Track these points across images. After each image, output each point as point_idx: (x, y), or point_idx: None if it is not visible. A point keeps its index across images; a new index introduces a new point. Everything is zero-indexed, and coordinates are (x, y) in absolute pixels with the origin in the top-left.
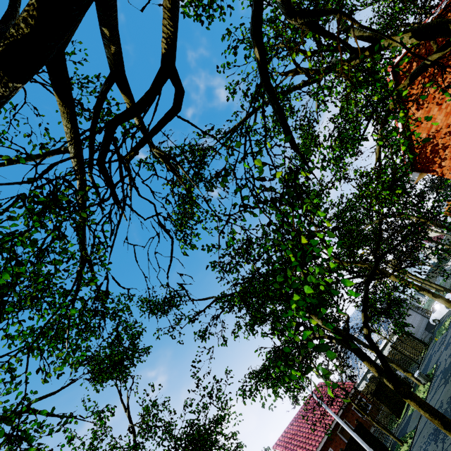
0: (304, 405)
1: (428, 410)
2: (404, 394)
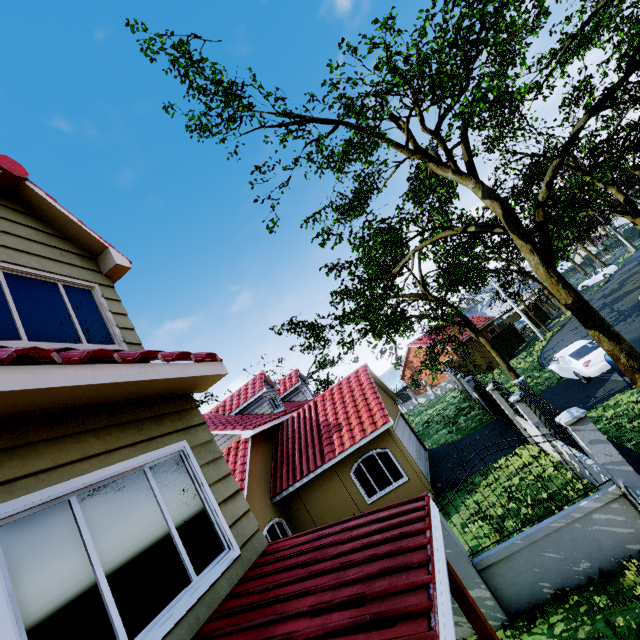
0: None
1: None
2: None
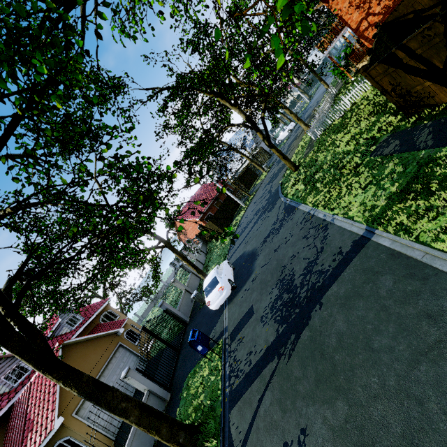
0: (192, 198)
1: (279, 152)
2: (272, 147)
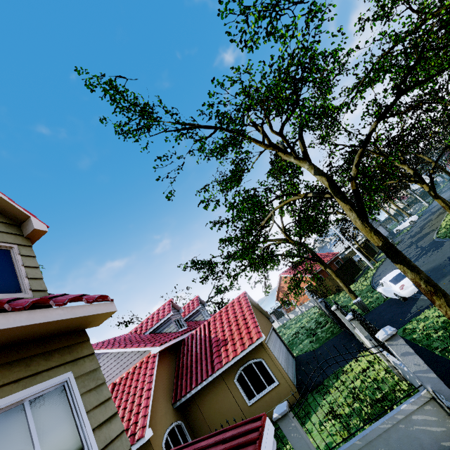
0: None
1: (445, 203)
2: (437, 197)
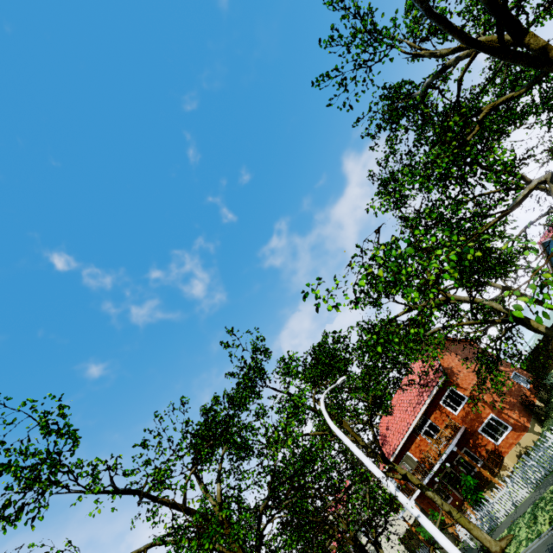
0: None
1: None
2: None
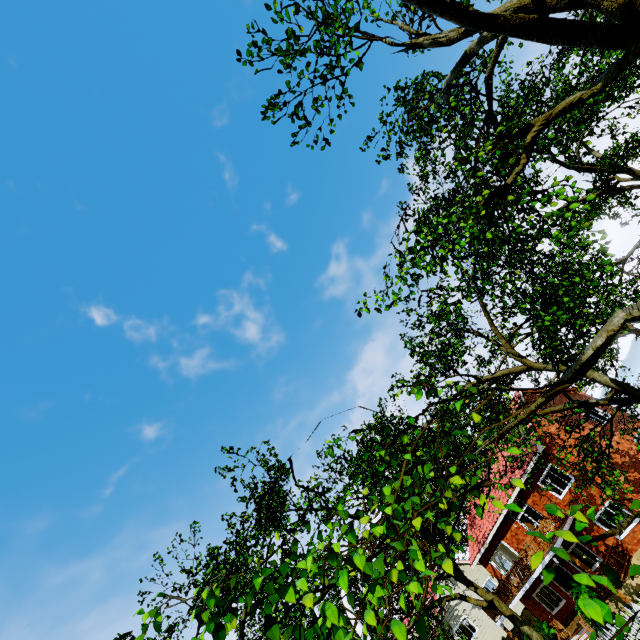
0: None
1: None
2: None
